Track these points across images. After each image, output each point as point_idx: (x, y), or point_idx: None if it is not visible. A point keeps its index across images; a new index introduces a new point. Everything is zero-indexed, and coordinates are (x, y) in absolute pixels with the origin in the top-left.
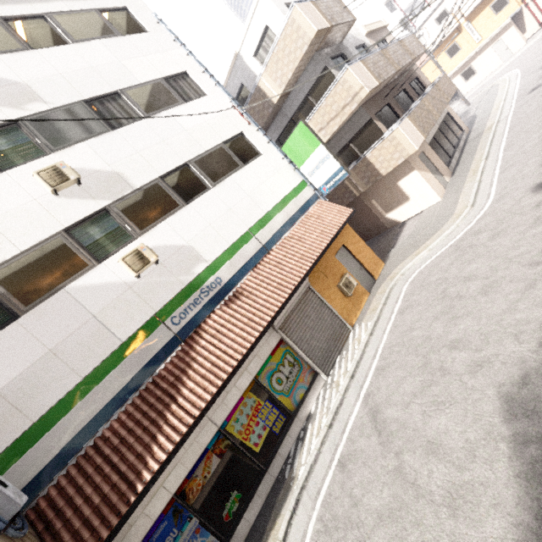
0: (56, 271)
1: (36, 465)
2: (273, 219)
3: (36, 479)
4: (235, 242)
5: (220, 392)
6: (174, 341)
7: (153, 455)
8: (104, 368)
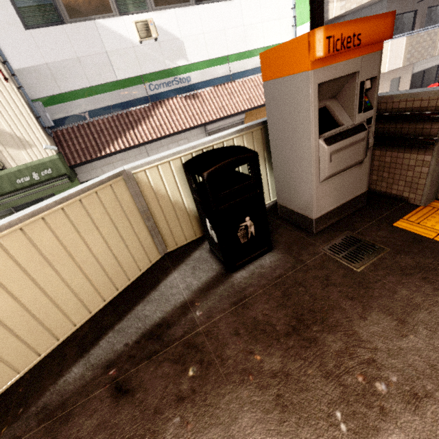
0: (92, 4)
1: (59, 114)
2: (250, 59)
3: (58, 121)
4: (214, 59)
5: (157, 140)
6: (146, 99)
7: (114, 145)
8: (103, 88)
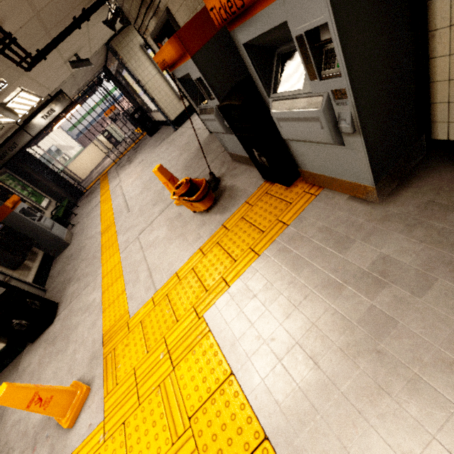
0: None
1: (76, 133)
2: None
3: (77, 135)
4: None
5: None
6: (103, 112)
7: None
8: (86, 116)
